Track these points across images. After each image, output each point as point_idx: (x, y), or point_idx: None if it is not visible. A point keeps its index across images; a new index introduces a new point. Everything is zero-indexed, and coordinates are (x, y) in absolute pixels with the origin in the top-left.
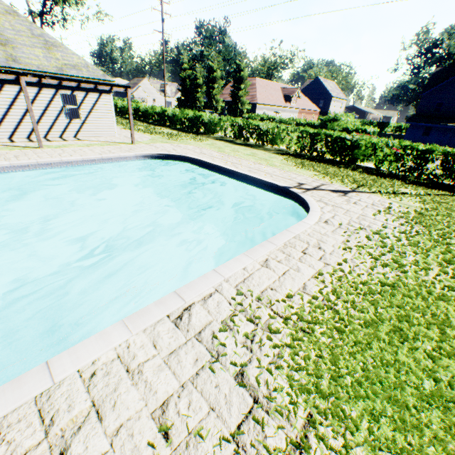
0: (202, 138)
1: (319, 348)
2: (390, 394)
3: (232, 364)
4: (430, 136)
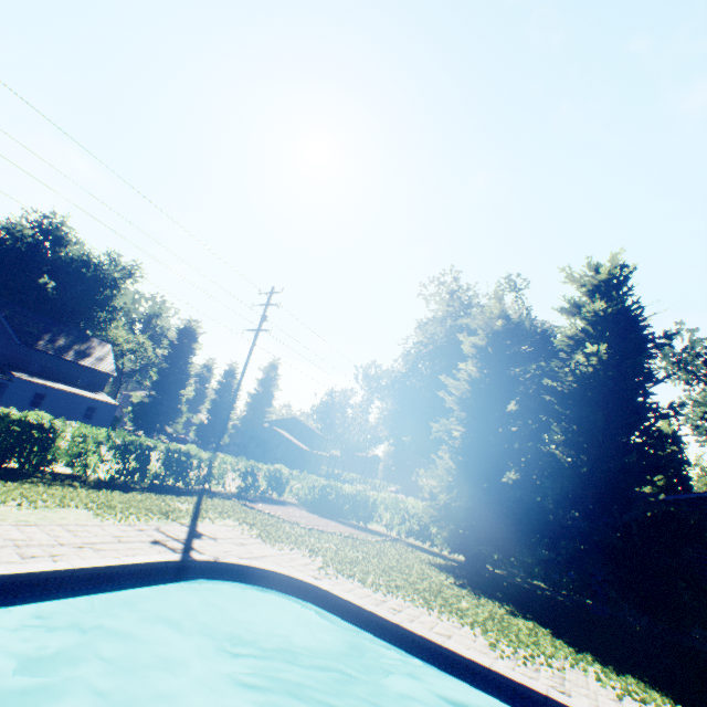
0: None
1: (506, 636)
2: (508, 625)
3: (558, 671)
4: None
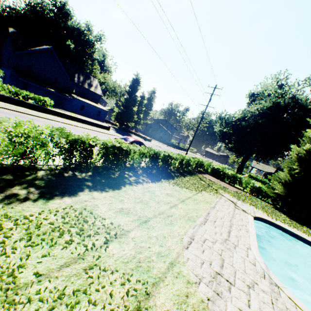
0: (56, 214)
1: None
2: None
3: None
4: (29, 90)
